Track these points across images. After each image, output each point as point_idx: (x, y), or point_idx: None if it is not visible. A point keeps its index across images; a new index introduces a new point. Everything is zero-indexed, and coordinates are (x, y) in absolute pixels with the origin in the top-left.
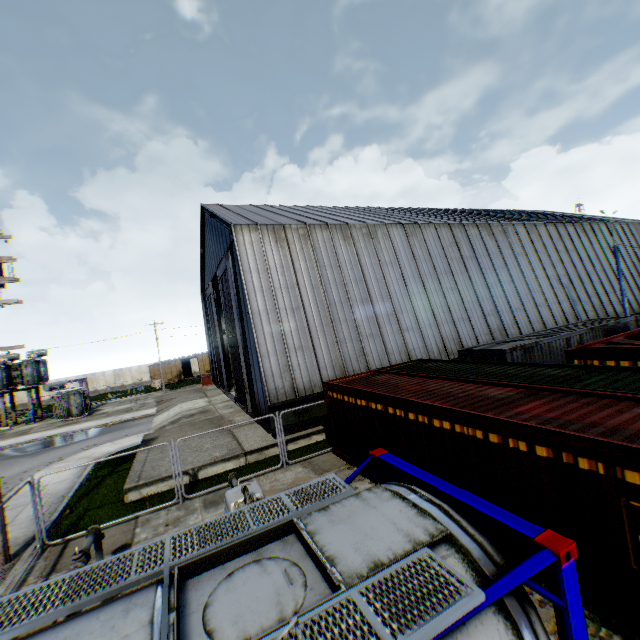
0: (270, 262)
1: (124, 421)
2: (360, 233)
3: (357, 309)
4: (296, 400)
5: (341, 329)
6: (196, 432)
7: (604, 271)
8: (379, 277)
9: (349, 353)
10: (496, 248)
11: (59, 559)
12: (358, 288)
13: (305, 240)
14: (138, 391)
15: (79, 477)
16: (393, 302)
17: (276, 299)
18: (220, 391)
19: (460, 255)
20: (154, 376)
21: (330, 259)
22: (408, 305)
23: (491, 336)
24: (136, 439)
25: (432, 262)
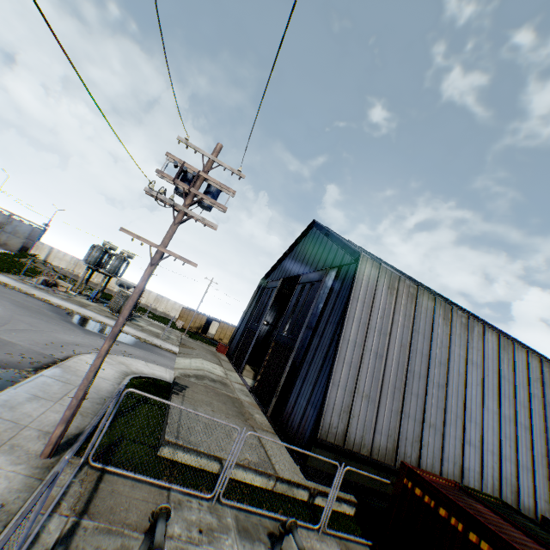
0: (376, 301)
1: (153, 344)
2: (458, 320)
3: (430, 390)
4: (343, 449)
5: (409, 401)
6: (222, 406)
7: None
8: (461, 371)
9: (407, 431)
10: None
11: (93, 494)
12: (439, 370)
13: (411, 299)
14: (165, 321)
15: (118, 384)
16: (466, 405)
17: (367, 337)
18: (233, 367)
19: (542, 396)
20: (181, 317)
21: (425, 328)
22: (478, 416)
23: (549, 506)
24: (164, 372)
25: (513, 387)
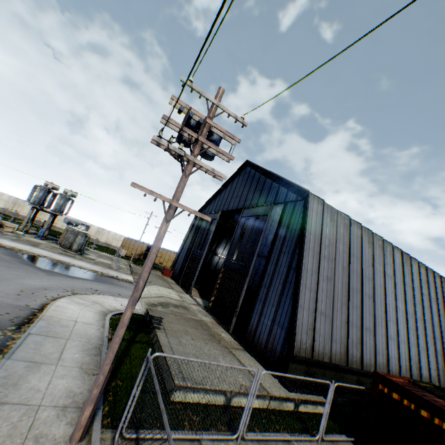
0: (323, 233)
1: (110, 276)
2: (377, 243)
3: (364, 301)
4: (313, 361)
5: (351, 312)
6: (196, 332)
7: None
8: (381, 283)
9: (352, 336)
10: None
11: None
12: (368, 284)
13: (346, 229)
14: (109, 251)
15: (103, 327)
16: (386, 309)
17: (319, 264)
18: (182, 289)
19: (428, 294)
20: (124, 246)
21: (357, 252)
22: (393, 316)
23: (437, 373)
24: None
25: (412, 290)
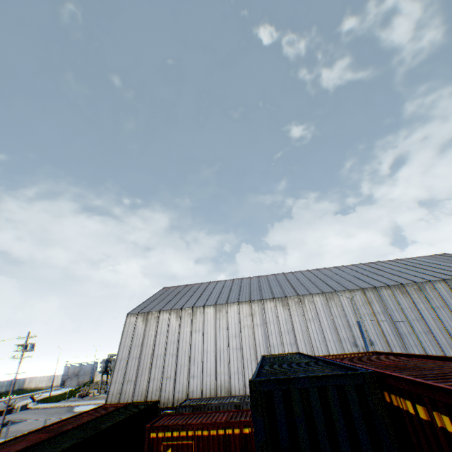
0: (135, 332)
1: None
2: (186, 313)
3: (167, 360)
4: None
5: (154, 371)
6: None
7: (431, 333)
8: (187, 340)
9: (152, 387)
10: (288, 316)
11: None
12: (173, 346)
13: (156, 319)
14: None
15: None
16: (189, 356)
17: (130, 352)
18: None
19: (252, 323)
20: None
21: (164, 329)
22: (199, 359)
23: None
24: None
25: (227, 329)
